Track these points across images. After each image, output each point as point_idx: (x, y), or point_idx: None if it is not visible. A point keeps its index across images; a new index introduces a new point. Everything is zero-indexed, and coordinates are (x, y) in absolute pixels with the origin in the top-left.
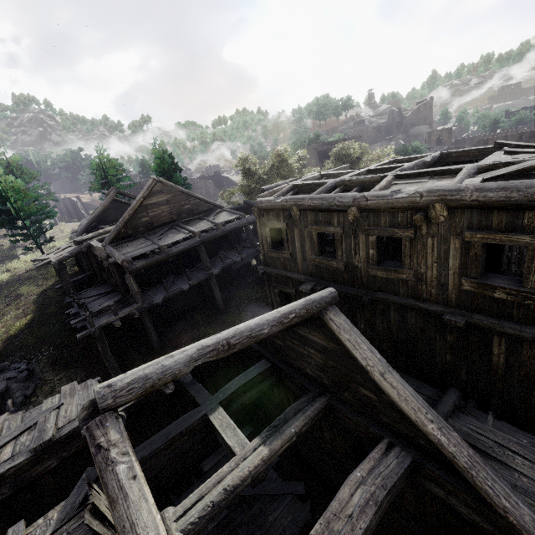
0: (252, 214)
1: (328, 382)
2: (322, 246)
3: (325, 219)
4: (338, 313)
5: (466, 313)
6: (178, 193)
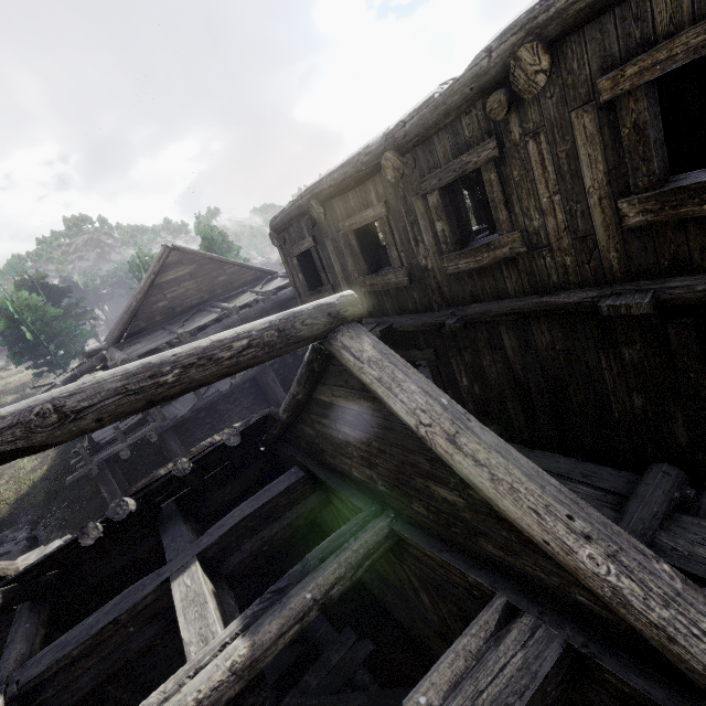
0: None
1: (384, 487)
2: (371, 256)
3: (359, 201)
4: (359, 334)
5: (651, 282)
6: (205, 261)
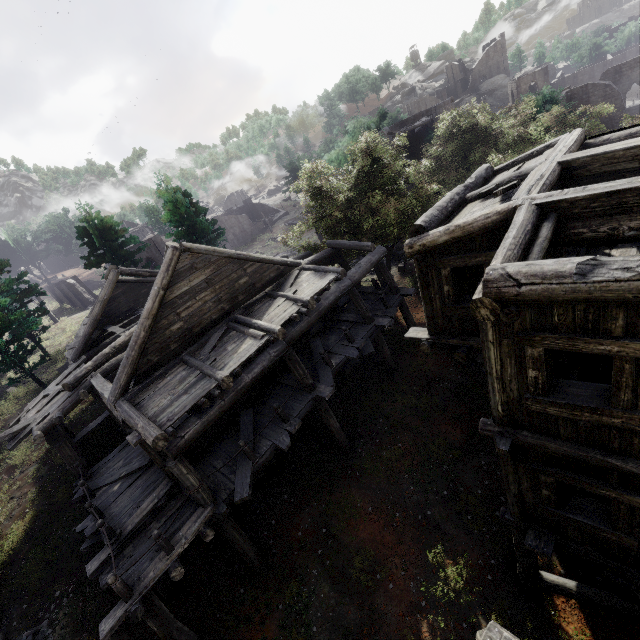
0: (343, 261)
1: None
2: None
3: None
4: None
5: None
6: (222, 261)
